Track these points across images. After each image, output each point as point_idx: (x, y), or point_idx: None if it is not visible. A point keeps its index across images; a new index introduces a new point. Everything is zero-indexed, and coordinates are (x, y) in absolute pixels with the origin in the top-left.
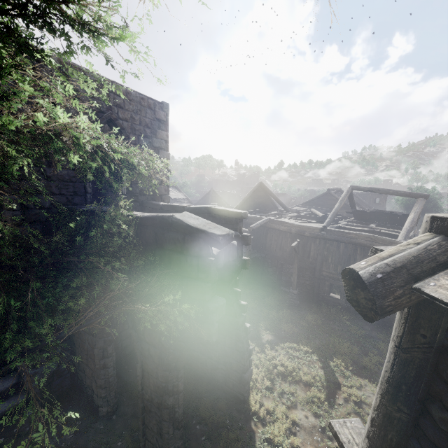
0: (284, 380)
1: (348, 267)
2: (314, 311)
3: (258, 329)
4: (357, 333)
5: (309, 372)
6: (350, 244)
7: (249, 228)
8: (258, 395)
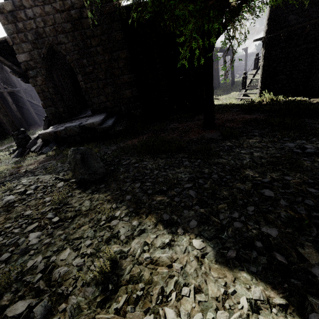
0: None
1: None
2: None
3: None
4: None
5: None
6: None
7: None
8: None
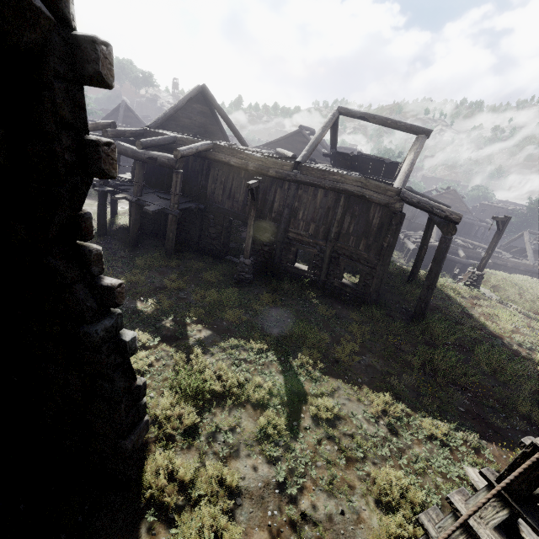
0: (221, 406)
1: None
2: (273, 288)
3: (184, 322)
4: (326, 314)
5: (262, 382)
6: (332, 191)
7: (175, 152)
8: (166, 455)
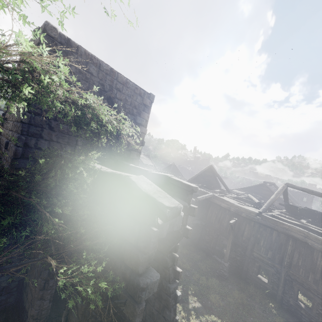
0: None
1: None
2: (241, 287)
3: (187, 292)
4: None
5: None
6: (282, 234)
7: (196, 199)
8: None
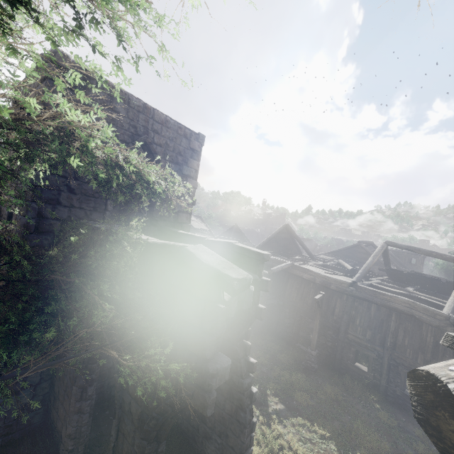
0: None
1: (426, 370)
2: (335, 381)
3: (266, 392)
4: (387, 422)
5: None
6: (383, 307)
7: (269, 271)
8: None
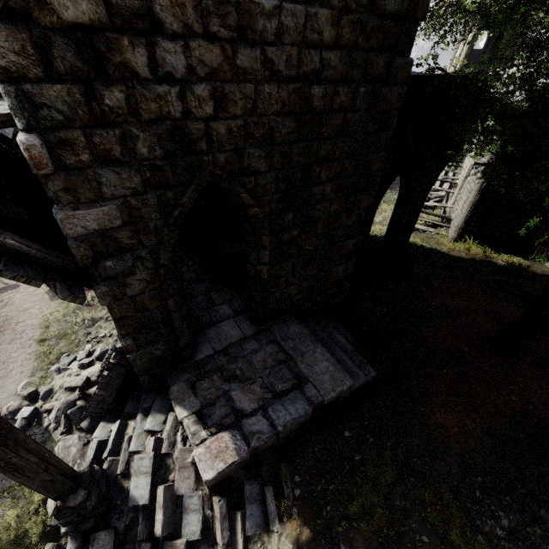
0: None
1: None
2: None
3: None
4: None
5: None
6: None
7: None
8: None
